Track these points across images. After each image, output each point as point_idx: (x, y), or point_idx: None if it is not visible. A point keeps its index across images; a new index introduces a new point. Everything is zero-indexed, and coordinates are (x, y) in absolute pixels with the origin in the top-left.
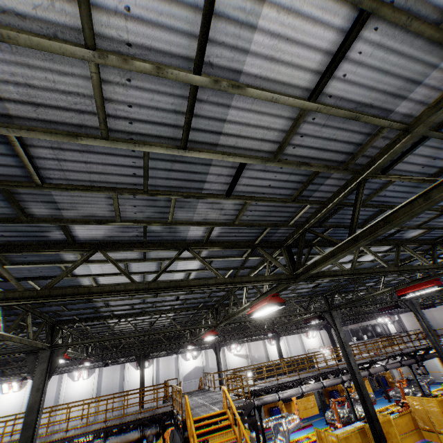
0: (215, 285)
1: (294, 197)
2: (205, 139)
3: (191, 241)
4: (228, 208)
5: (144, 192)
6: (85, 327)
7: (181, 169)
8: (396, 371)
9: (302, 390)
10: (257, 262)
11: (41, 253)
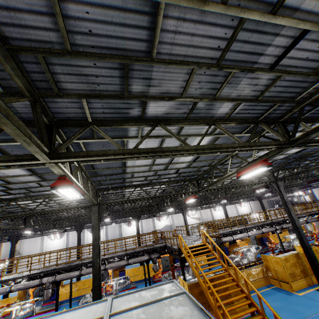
0: (239, 147)
1: (318, 70)
2: (293, 3)
3: (216, 118)
4: (261, 83)
5: (217, 65)
6: (110, 194)
7: (254, 40)
8: (308, 225)
9: (248, 234)
10: (246, 139)
11: (122, 127)
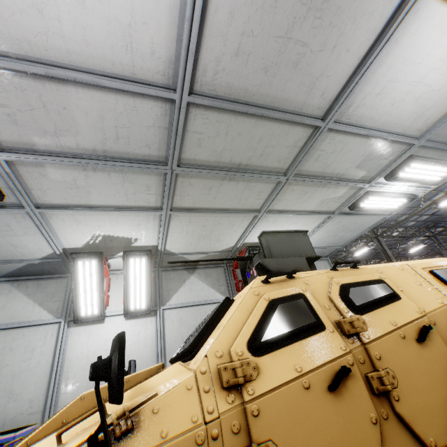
0: None
1: None
2: None
3: None
4: None
5: None
6: None
7: None
8: None
9: None
10: None
11: None
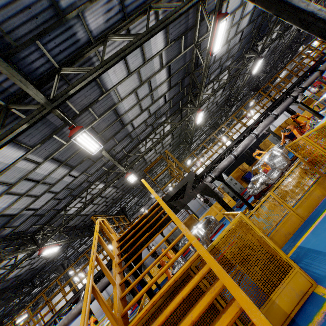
0: None
1: None
2: None
3: None
4: None
5: None
6: None
7: None
8: None
9: (254, 134)
10: None
11: None
